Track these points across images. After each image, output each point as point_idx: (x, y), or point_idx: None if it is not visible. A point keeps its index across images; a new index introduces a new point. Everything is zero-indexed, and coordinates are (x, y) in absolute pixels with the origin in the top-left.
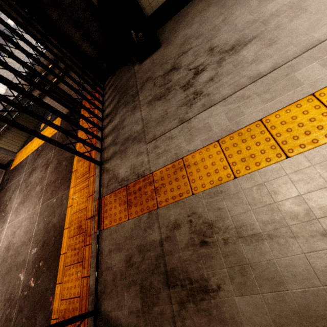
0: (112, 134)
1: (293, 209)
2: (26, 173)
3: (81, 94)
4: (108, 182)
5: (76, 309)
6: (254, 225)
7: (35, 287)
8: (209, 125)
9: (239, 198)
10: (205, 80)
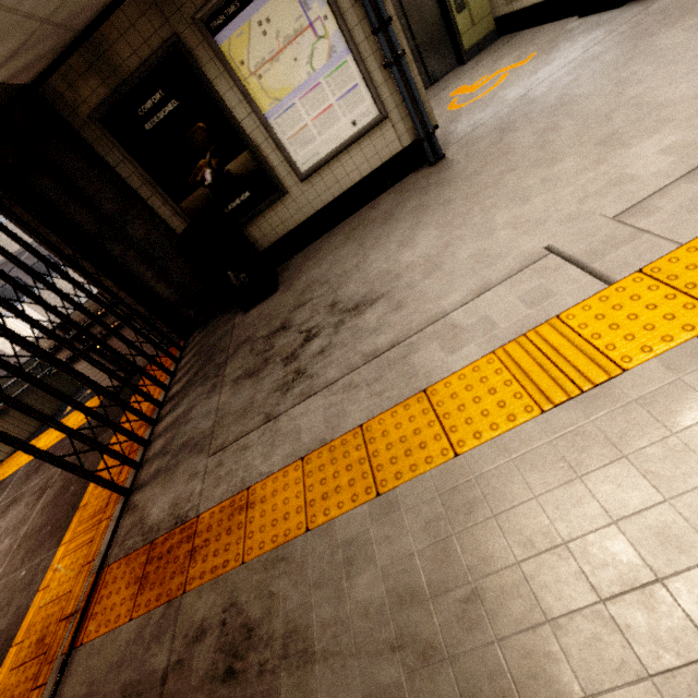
0: (167, 434)
1: (365, 596)
2: None
3: (130, 363)
4: (127, 533)
5: None
6: (310, 630)
7: None
8: (300, 429)
9: (303, 572)
10: (314, 352)
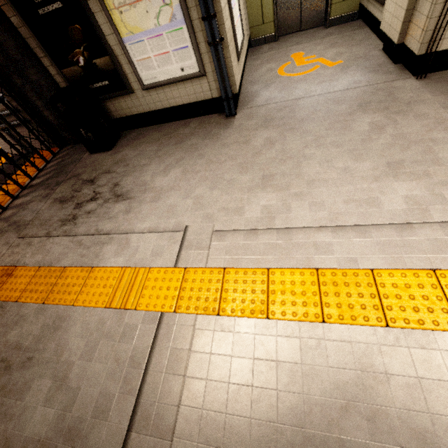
0: (15, 209)
1: (10, 339)
2: None
3: (8, 159)
4: None
5: None
6: None
7: None
8: (50, 251)
9: (3, 317)
10: (87, 210)
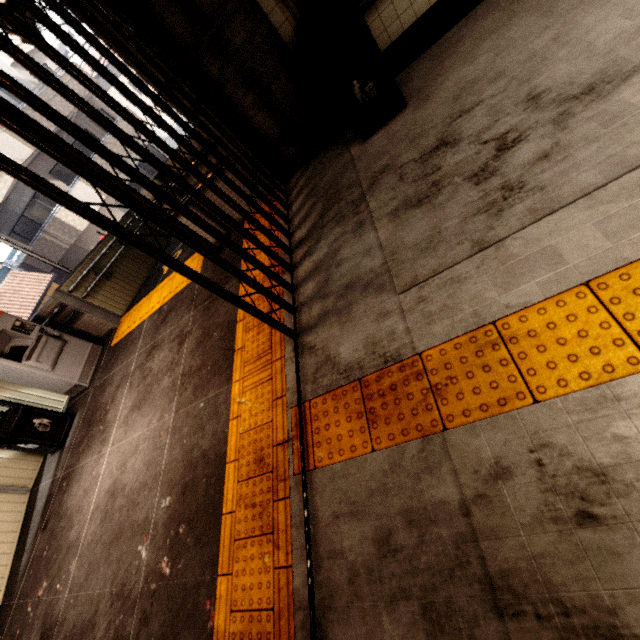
0: (315, 278)
1: None
2: (141, 353)
3: (256, 205)
4: (316, 372)
5: (268, 636)
6: None
7: (172, 576)
8: (556, 251)
9: None
10: (528, 159)
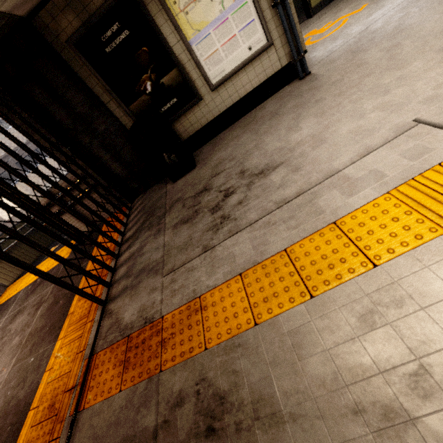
0: (128, 263)
1: (318, 371)
2: (9, 316)
3: (99, 216)
4: (108, 331)
5: None
6: (274, 398)
7: None
8: (233, 254)
9: (259, 354)
10: (234, 203)
